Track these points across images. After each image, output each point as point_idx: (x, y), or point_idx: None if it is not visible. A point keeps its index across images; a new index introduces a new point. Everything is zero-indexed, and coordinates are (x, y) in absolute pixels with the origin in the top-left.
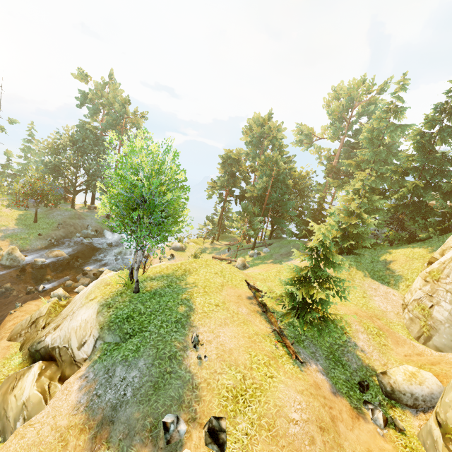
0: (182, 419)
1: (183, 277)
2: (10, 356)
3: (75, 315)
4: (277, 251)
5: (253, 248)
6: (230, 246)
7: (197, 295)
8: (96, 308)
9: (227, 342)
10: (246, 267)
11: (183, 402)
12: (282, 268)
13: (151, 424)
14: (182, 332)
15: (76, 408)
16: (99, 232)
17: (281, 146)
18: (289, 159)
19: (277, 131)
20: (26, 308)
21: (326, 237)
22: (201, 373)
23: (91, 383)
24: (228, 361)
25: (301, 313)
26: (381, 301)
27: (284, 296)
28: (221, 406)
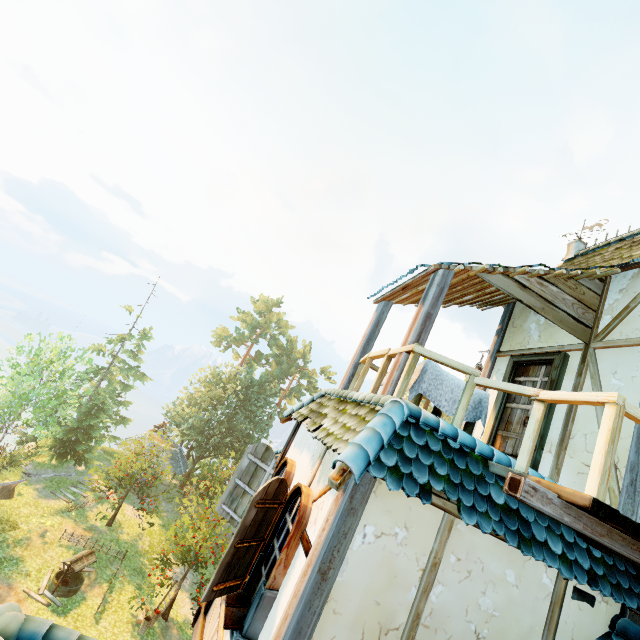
0: None
1: None
2: None
3: None
4: None
5: None
6: None
7: None
8: None
9: None
10: None
11: None
12: None
13: None
14: None
15: None
16: None
17: None
18: None
19: None
20: None
21: None
22: None
23: None
24: None
25: None
26: None
27: None
28: None
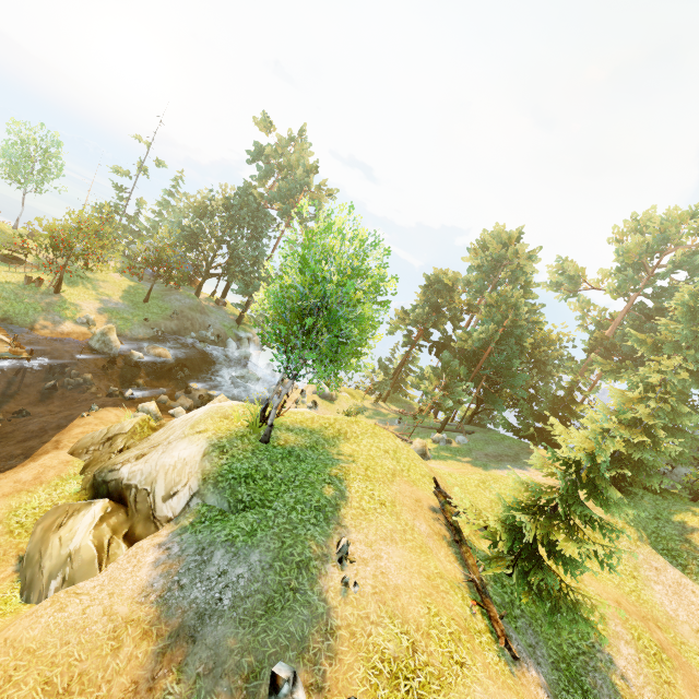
0: (300, 679)
1: (335, 441)
2: (68, 477)
3: (171, 447)
4: (480, 447)
5: (441, 431)
6: (403, 415)
7: (354, 477)
8: (203, 446)
9: (392, 571)
10: (427, 457)
11: (307, 651)
12: (490, 477)
13: (250, 667)
14: (324, 529)
15: (145, 593)
16: (222, 338)
17: (527, 284)
18: (534, 307)
19: (527, 259)
20: (103, 415)
21: (603, 450)
22: (344, 611)
23: (173, 560)
24: (391, 606)
25: (524, 566)
26: (667, 597)
27: (502, 528)
28: (368, 683)
